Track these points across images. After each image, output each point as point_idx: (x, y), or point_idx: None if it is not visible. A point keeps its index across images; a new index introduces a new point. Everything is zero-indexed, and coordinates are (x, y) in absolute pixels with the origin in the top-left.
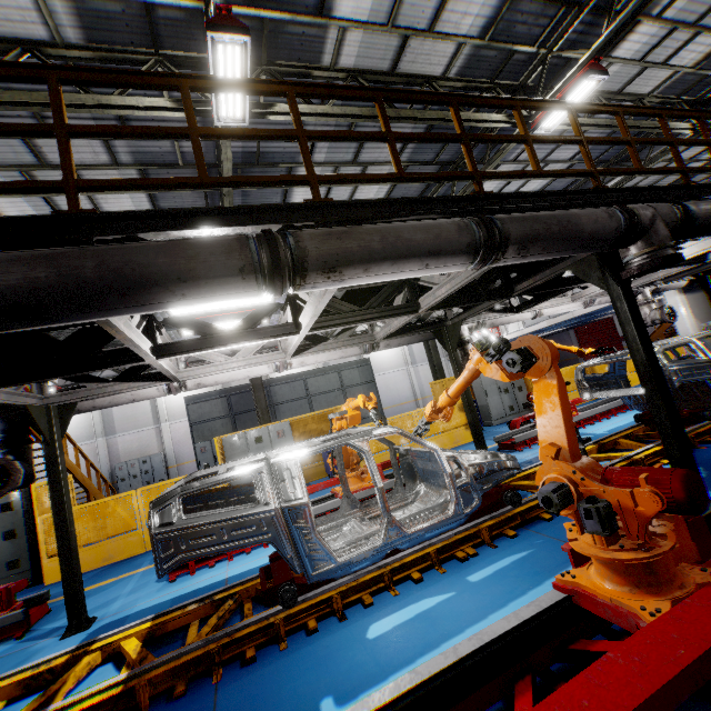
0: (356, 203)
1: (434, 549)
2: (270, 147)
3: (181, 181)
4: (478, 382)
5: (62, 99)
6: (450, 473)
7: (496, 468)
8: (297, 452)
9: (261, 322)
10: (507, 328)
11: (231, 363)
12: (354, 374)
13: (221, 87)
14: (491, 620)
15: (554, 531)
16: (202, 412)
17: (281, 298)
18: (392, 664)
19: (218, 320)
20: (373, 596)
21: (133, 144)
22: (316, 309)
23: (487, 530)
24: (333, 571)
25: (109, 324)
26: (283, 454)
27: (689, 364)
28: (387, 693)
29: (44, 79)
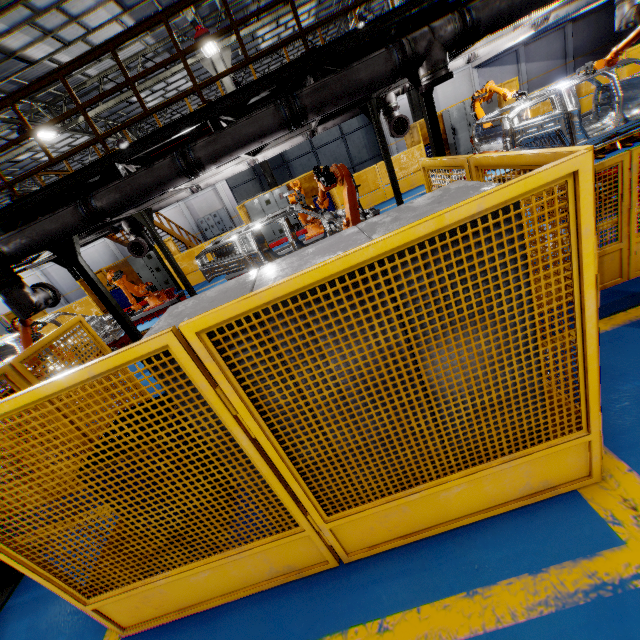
0: (225, 97)
1: None
2: None
3: (138, 119)
4: (448, 121)
5: (70, 88)
6: (328, 231)
7: None
8: (249, 230)
9: None
10: None
11: (220, 168)
12: (352, 120)
13: (128, 39)
14: None
15: None
16: (236, 178)
17: None
18: None
19: None
20: None
21: None
22: None
23: None
24: None
25: None
26: (244, 231)
27: (538, 121)
28: None
29: (58, 79)
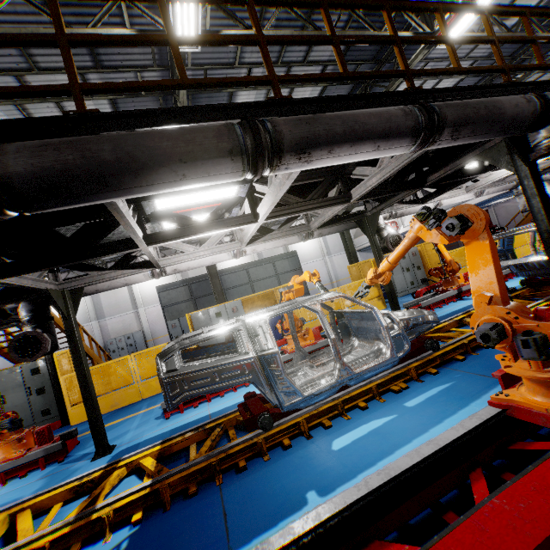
0: (310, 100)
1: (375, 384)
2: (215, 74)
3: (166, 83)
4: None
5: (59, 12)
6: (386, 326)
7: (420, 321)
8: (265, 314)
9: (226, 214)
10: (403, 222)
11: (199, 252)
12: (285, 264)
13: None
14: (432, 433)
15: (469, 368)
16: (170, 298)
17: (243, 192)
18: (358, 467)
19: (191, 214)
20: (330, 420)
21: (104, 77)
22: (275, 197)
23: (414, 369)
24: (301, 402)
25: (117, 210)
26: (255, 316)
27: None
28: (369, 485)
29: None
